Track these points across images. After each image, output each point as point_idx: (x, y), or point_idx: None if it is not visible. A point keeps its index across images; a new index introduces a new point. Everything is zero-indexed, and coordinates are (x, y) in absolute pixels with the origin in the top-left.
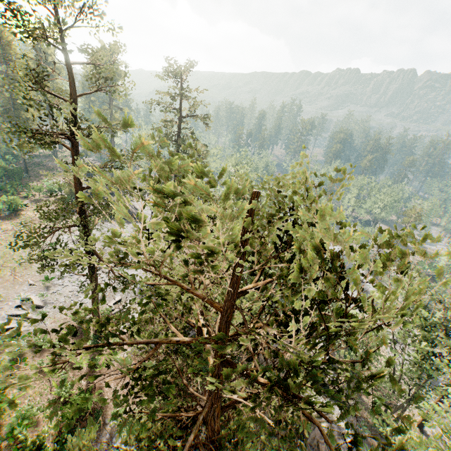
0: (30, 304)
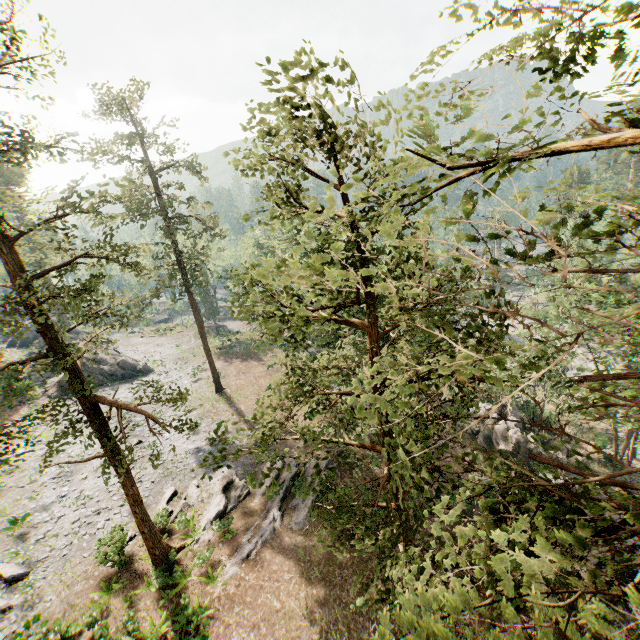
0: None
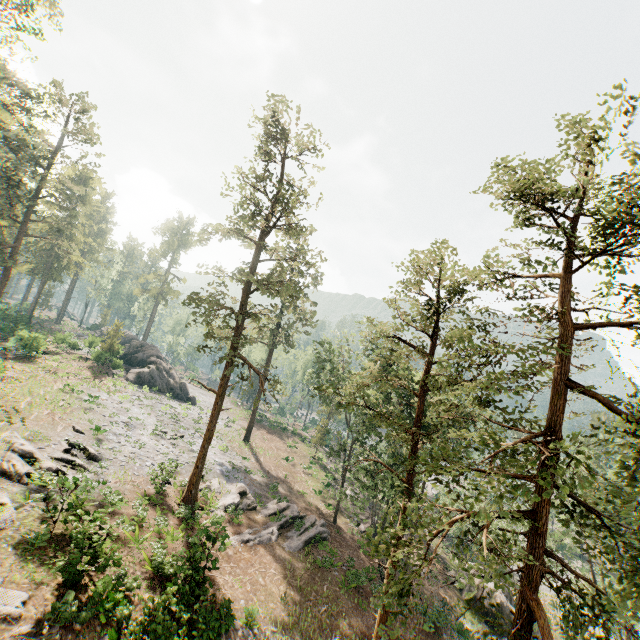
0: (80, 454)
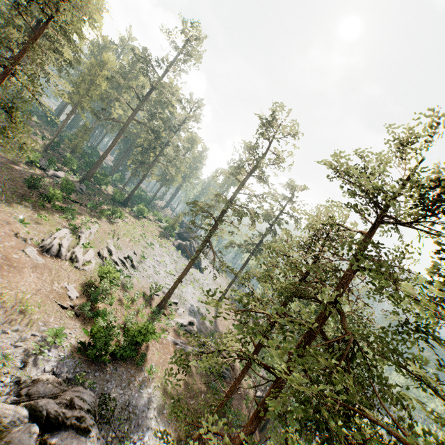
0: (130, 262)
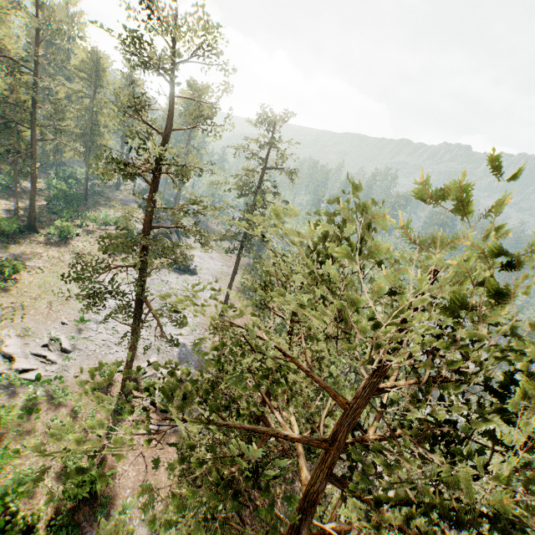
0: (58, 346)
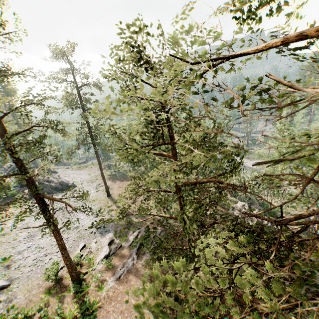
0: None
